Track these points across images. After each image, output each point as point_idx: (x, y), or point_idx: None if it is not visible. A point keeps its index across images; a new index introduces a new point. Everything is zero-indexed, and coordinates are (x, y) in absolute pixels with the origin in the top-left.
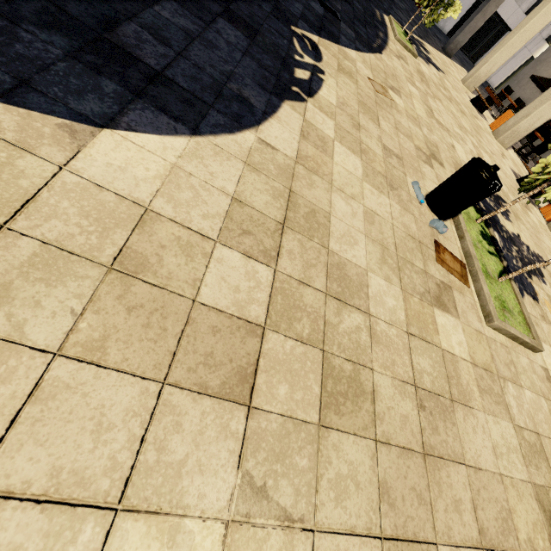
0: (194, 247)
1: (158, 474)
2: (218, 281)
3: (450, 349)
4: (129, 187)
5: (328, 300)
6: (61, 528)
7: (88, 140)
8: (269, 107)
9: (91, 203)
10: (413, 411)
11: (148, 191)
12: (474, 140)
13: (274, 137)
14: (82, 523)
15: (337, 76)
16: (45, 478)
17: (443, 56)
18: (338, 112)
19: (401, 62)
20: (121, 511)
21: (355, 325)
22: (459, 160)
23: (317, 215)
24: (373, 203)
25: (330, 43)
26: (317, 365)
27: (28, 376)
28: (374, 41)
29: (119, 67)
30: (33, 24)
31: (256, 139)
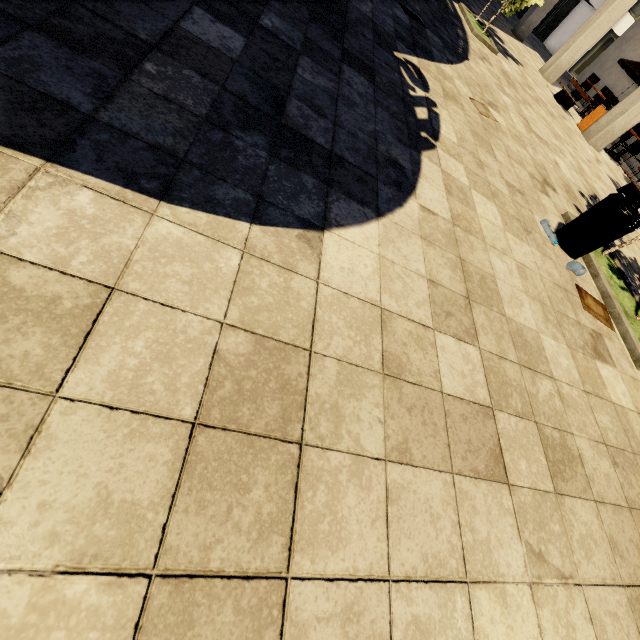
0: (422, 339)
1: (478, 551)
2: (449, 370)
3: (619, 402)
4: (362, 288)
5: (523, 371)
6: (444, 600)
7: (320, 247)
8: (413, 164)
9: (348, 313)
10: (611, 469)
11: (375, 289)
12: (571, 149)
13: (429, 200)
14: (453, 595)
15: (447, 104)
16: (421, 563)
17: (515, 41)
18: (462, 152)
19: (486, 65)
20: (470, 583)
21: (547, 391)
22: (566, 180)
23: (486, 281)
24: (519, 255)
25: (427, 62)
26: (536, 437)
27: (379, 482)
28: (458, 45)
29: (305, 156)
30: (237, 128)
31: (419, 206)
